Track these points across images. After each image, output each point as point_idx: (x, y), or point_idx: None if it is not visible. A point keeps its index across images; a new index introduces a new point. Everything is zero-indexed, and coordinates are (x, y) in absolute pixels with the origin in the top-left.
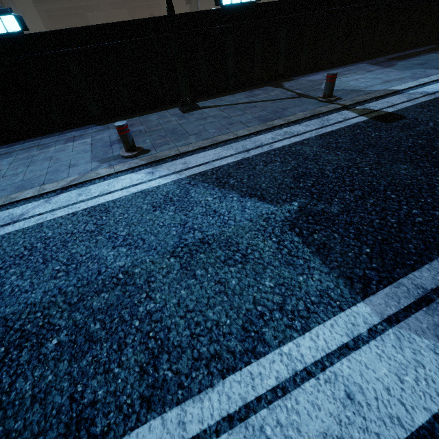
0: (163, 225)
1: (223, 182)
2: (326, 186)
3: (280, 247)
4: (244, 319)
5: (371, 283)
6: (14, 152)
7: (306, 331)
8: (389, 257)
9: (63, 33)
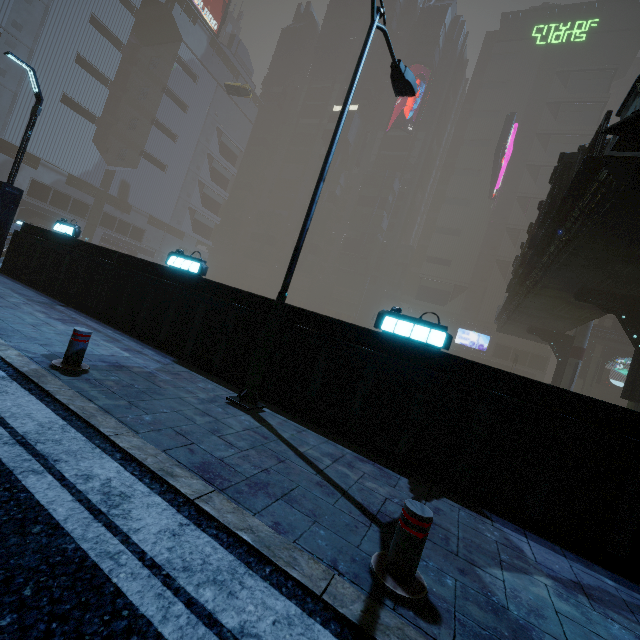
0: None
1: None
2: None
3: None
4: None
5: None
6: (101, 333)
7: None
8: None
9: (218, 285)
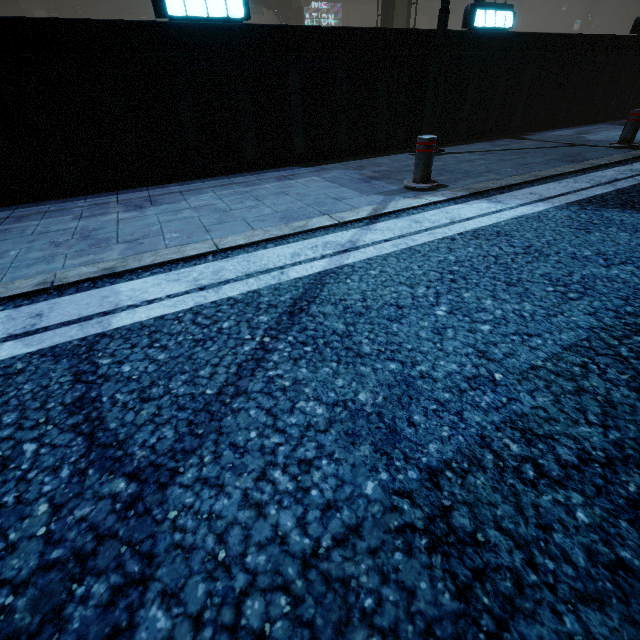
0: (639, 244)
1: (639, 207)
2: None
3: None
4: None
5: None
6: (204, 189)
7: None
8: None
9: (291, 31)
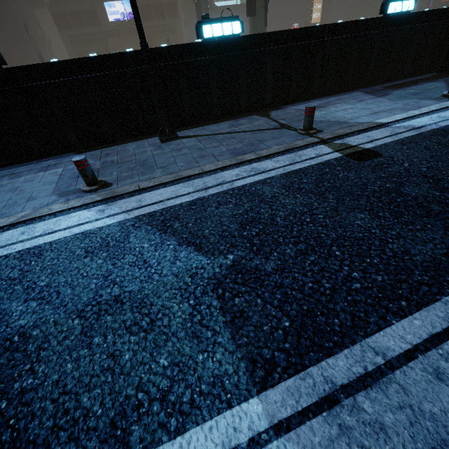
0: (86, 275)
1: (168, 225)
2: (271, 237)
3: (193, 313)
4: (118, 409)
5: (275, 371)
6: None
7: (178, 434)
8: (307, 335)
9: (41, 67)
